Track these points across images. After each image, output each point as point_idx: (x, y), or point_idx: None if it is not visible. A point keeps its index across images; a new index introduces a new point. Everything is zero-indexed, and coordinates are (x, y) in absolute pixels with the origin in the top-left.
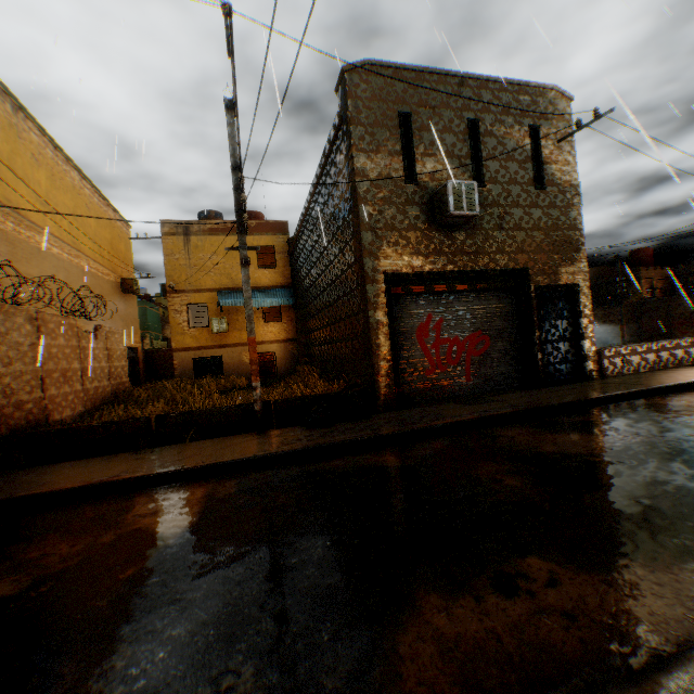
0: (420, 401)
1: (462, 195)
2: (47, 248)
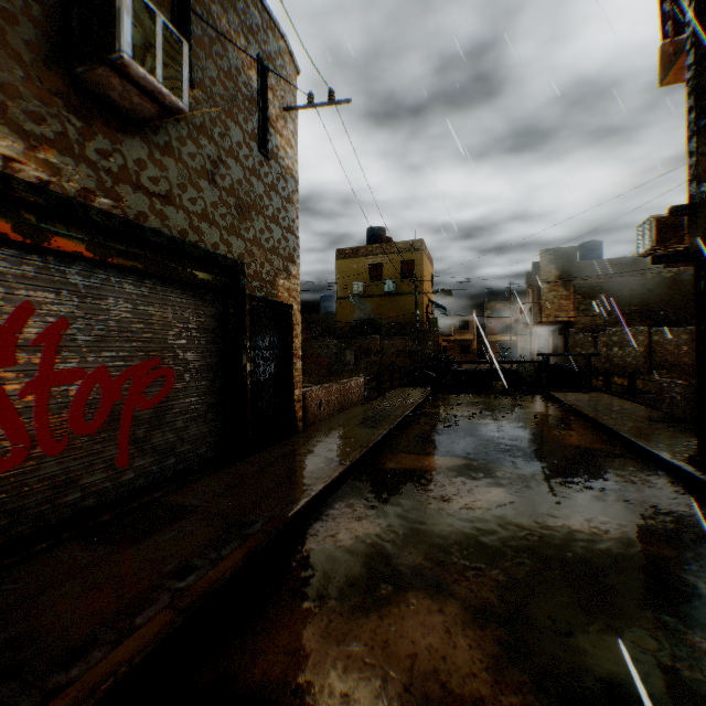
0: None
1: (156, 43)
2: None
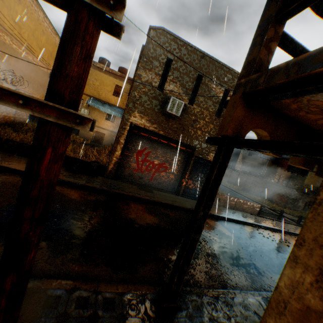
0: (126, 180)
1: (175, 105)
2: (9, 44)
